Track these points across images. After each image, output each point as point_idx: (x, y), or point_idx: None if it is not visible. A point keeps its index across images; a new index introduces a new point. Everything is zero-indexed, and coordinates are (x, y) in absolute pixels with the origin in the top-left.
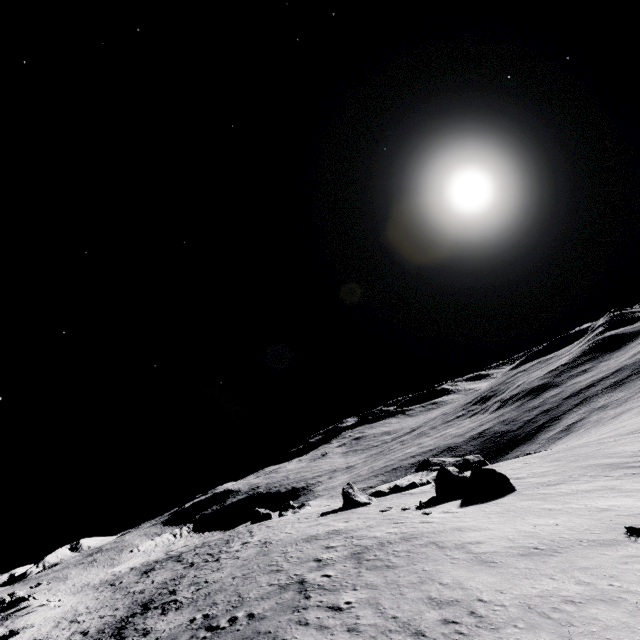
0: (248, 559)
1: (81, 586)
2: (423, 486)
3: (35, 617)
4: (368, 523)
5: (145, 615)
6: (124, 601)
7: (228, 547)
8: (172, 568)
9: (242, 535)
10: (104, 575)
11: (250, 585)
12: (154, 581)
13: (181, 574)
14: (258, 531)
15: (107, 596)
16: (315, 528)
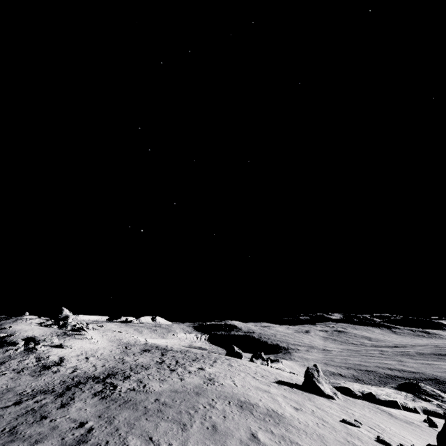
0: (184, 387)
1: (117, 338)
2: (407, 411)
3: (79, 343)
4: (322, 431)
5: (94, 384)
6: (112, 363)
7: (189, 364)
8: (153, 357)
9: (207, 360)
10: (132, 339)
11: (149, 424)
12: (137, 360)
13: (149, 365)
14: (219, 364)
15: (116, 353)
16: (260, 394)
